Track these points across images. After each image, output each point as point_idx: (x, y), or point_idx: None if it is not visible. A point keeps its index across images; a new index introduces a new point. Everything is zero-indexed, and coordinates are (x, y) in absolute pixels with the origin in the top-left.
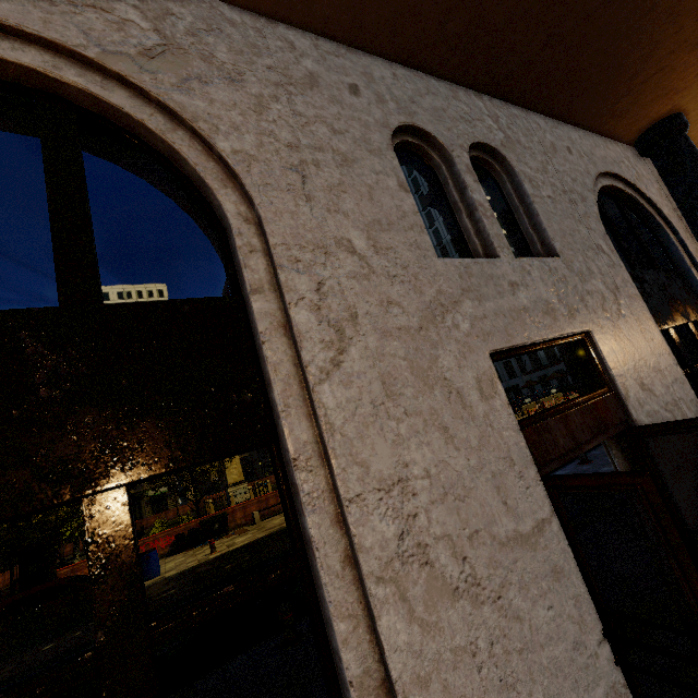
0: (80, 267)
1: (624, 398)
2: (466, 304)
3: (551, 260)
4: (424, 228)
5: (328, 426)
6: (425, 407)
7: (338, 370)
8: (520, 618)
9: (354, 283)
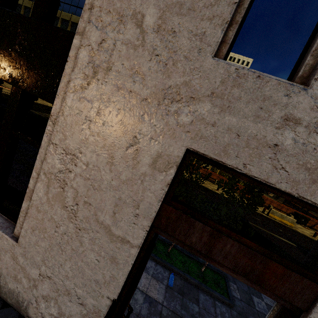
0: (41, 1)
1: None
2: (203, 105)
3: None
4: (227, 22)
5: (62, 111)
6: (110, 140)
7: (81, 91)
8: (82, 244)
9: (124, 48)
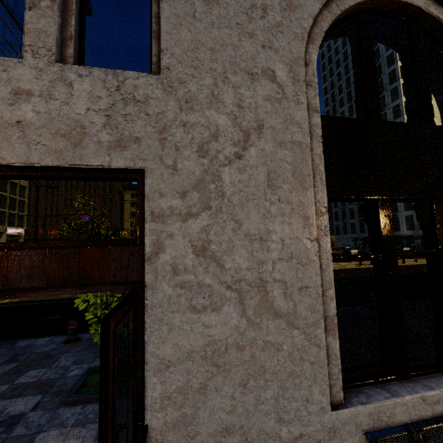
0: None
1: (145, 257)
2: None
3: (135, 74)
4: None
5: None
6: None
7: None
8: None
9: None
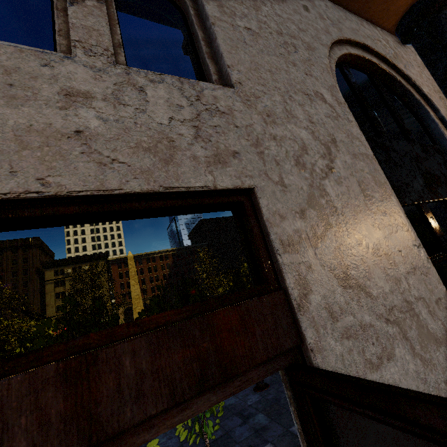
0: None
1: (295, 305)
2: None
3: (211, 85)
4: None
5: None
6: None
7: None
8: None
9: None
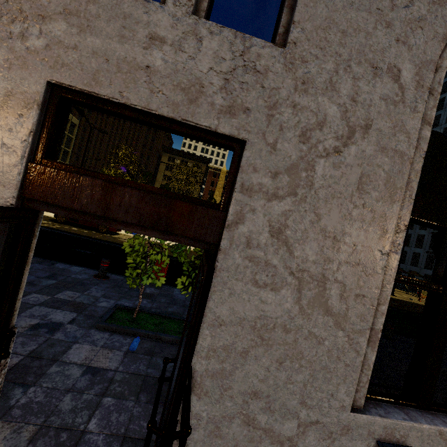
0: None
1: (226, 224)
2: (57, 25)
3: (261, 42)
4: None
5: None
6: None
7: None
8: None
9: None
